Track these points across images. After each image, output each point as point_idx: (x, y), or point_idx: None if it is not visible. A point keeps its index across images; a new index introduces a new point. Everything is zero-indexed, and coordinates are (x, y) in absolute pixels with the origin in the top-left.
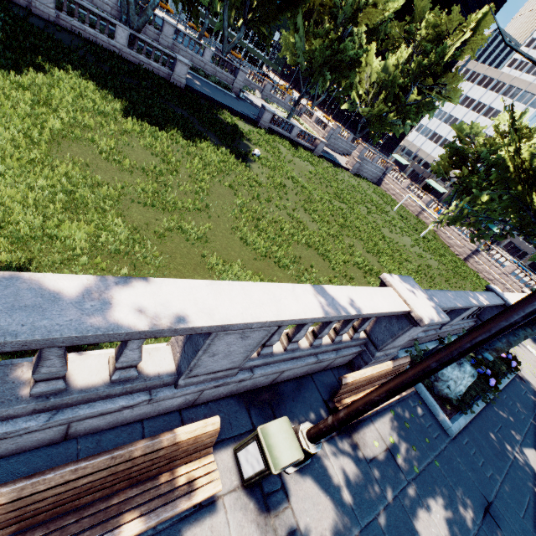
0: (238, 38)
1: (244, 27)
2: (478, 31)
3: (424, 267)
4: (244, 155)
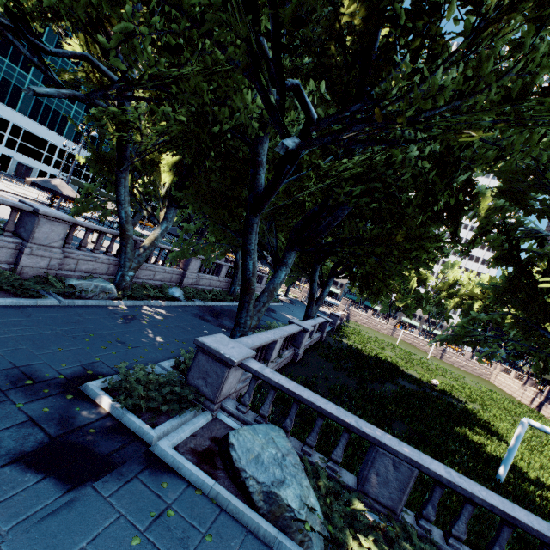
0: None
1: None
2: None
3: (504, 398)
4: (450, 394)
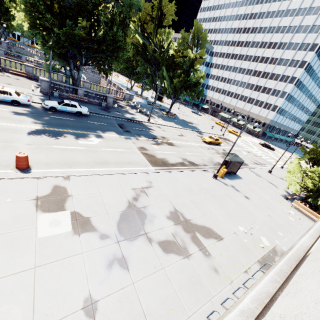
0: (2, 32)
1: (3, 27)
2: (114, 11)
3: None
4: None
